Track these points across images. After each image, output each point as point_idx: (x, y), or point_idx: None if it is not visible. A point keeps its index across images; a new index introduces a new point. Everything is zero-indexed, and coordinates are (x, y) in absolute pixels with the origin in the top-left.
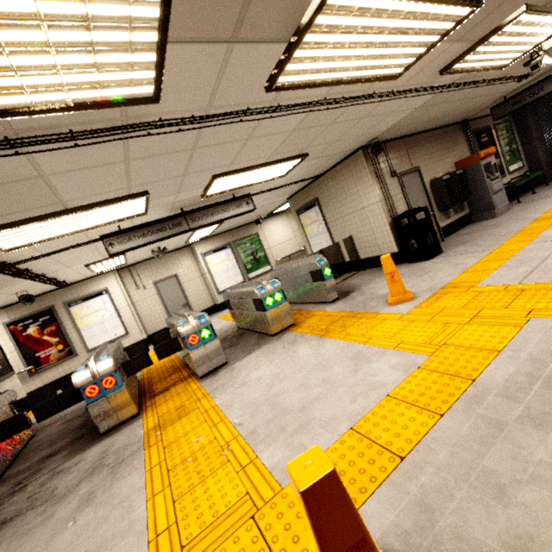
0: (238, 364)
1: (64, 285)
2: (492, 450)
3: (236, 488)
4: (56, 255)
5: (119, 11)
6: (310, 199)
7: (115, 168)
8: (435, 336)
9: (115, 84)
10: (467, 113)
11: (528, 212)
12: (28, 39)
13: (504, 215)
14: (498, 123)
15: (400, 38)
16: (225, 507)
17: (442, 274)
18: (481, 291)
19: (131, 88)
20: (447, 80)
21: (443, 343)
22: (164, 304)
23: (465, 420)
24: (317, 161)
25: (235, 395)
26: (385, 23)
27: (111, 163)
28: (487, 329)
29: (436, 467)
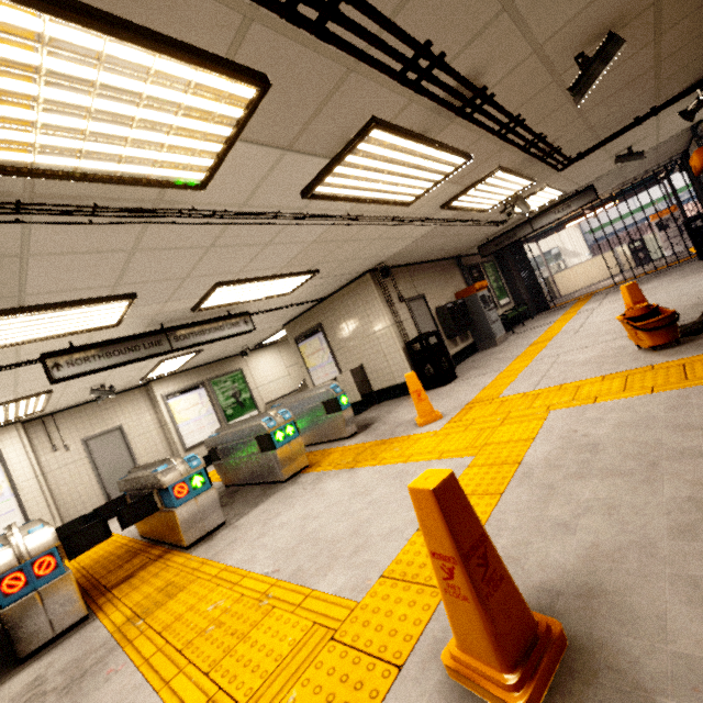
0: (244, 519)
1: None
2: (551, 504)
3: (298, 625)
4: None
5: (210, 107)
6: (312, 325)
7: (114, 258)
8: (475, 441)
9: (171, 166)
10: (459, 249)
11: (523, 339)
12: (119, 112)
13: (504, 343)
14: (485, 262)
15: (415, 173)
16: (290, 646)
17: (463, 394)
18: (504, 401)
19: (184, 172)
20: (445, 215)
21: (484, 444)
22: (97, 473)
23: (522, 491)
24: (325, 281)
25: (254, 548)
26: (406, 159)
27: (114, 251)
28: (518, 425)
29: (510, 529)
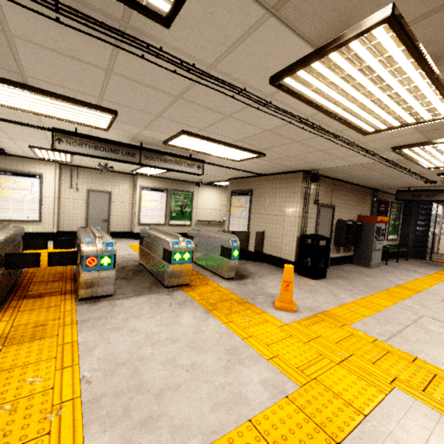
0: (122, 302)
1: (1, 153)
2: None
3: None
4: (1, 123)
5: None
6: (246, 188)
7: (93, 71)
8: (309, 365)
9: None
10: (381, 185)
11: (393, 276)
12: None
13: (375, 269)
14: (394, 202)
15: (393, 104)
16: None
17: (322, 299)
18: (353, 334)
19: None
20: (390, 156)
21: (314, 377)
22: (87, 211)
23: None
24: (268, 164)
25: (102, 338)
26: (394, 84)
27: (91, 64)
28: (356, 380)
29: None
